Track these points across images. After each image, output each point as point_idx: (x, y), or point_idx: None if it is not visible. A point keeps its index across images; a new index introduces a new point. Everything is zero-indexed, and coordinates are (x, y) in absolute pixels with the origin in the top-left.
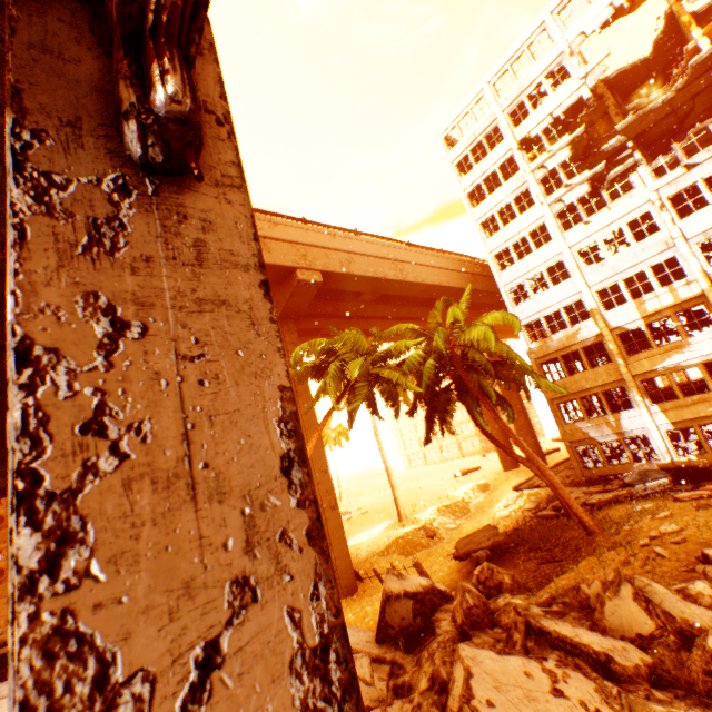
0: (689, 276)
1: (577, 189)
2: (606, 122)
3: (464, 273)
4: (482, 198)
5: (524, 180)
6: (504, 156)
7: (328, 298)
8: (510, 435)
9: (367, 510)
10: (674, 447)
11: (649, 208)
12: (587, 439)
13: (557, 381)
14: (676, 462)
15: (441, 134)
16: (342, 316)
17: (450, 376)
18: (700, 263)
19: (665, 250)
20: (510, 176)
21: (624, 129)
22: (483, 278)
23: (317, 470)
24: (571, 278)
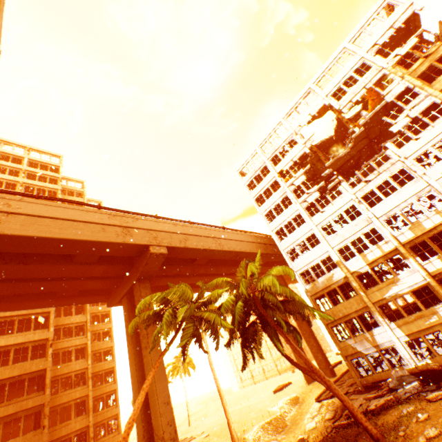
0: (385, 238)
1: (313, 195)
2: (321, 163)
3: (259, 243)
4: (264, 201)
5: (284, 191)
6: (272, 180)
7: (173, 263)
8: (300, 356)
9: (208, 433)
10: (414, 353)
11: (353, 203)
12: (357, 353)
13: (328, 310)
14: (419, 366)
15: (237, 170)
16: (184, 275)
17: (255, 313)
18: (389, 230)
19: (368, 224)
20: (277, 189)
21: (330, 165)
22: (271, 246)
23: (161, 401)
24: (321, 243)
